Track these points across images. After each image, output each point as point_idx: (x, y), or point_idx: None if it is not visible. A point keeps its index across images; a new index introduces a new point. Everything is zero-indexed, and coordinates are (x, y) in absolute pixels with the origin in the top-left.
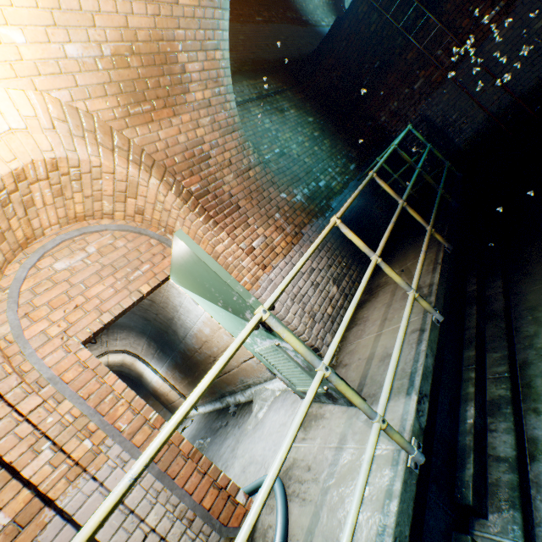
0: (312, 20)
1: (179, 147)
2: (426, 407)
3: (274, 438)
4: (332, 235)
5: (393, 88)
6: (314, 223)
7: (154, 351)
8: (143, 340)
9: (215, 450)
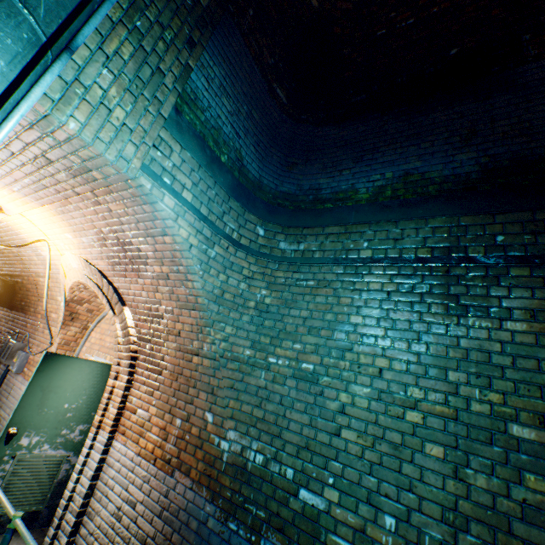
0: None
1: (142, 298)
2: None
3: None
4: (195, 544)
5: None
6: (201, 493)
7: None
8: None
9: None
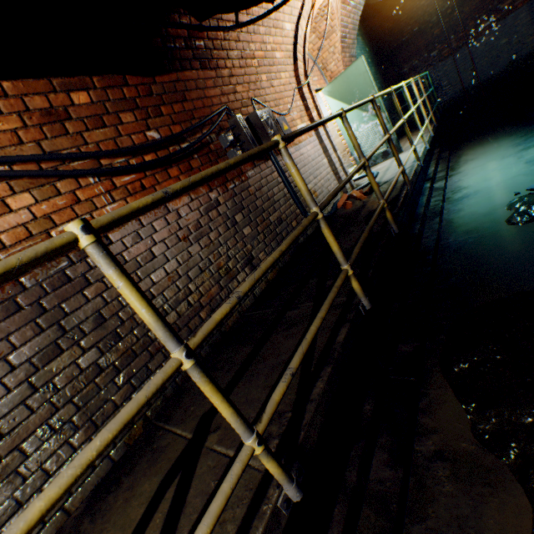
0: None
1: (342, 24)
2: (428, 145)
3: None
4: None
5: (419, 50)
6: None
7: None
8: None
9: None
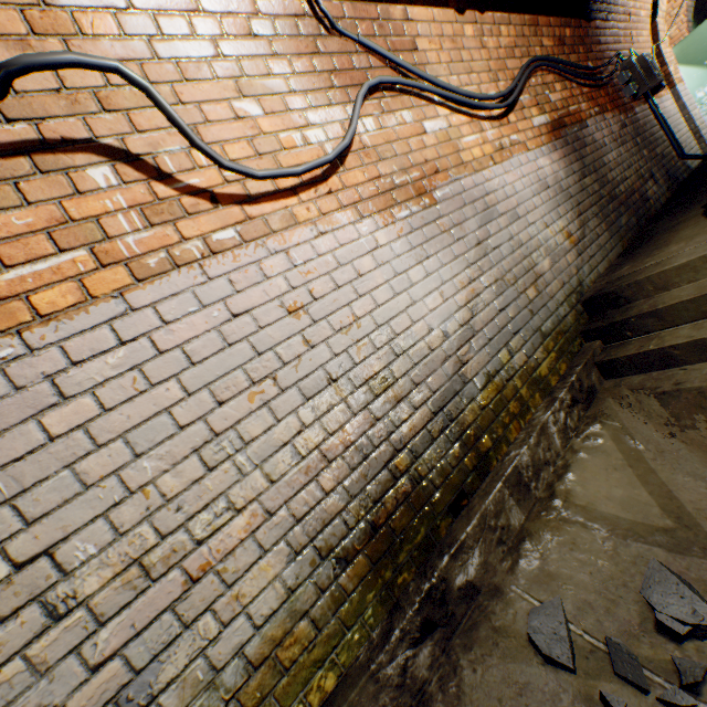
0: None
1: None
2: None
3: None
4: None
5: None
6: None
7: None
8: None
9: None
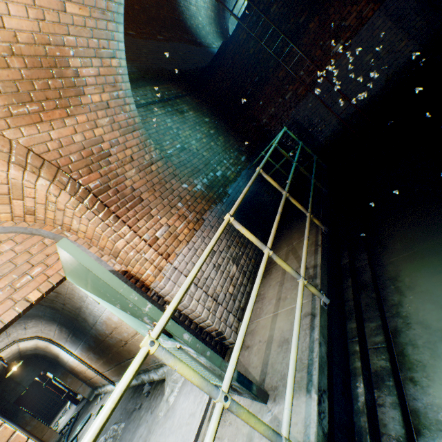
0: (205, 43)
1: (75, 146)
2: (326, 406)
3: (184, 432)
4: None
5: (270, 97)
6: (214, 208)
7: (67, 336)
8: (54, 326)
9: (128, 441)
